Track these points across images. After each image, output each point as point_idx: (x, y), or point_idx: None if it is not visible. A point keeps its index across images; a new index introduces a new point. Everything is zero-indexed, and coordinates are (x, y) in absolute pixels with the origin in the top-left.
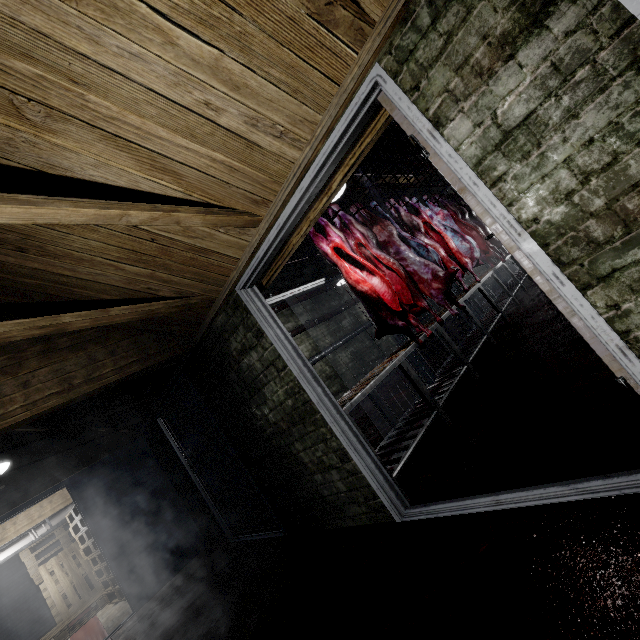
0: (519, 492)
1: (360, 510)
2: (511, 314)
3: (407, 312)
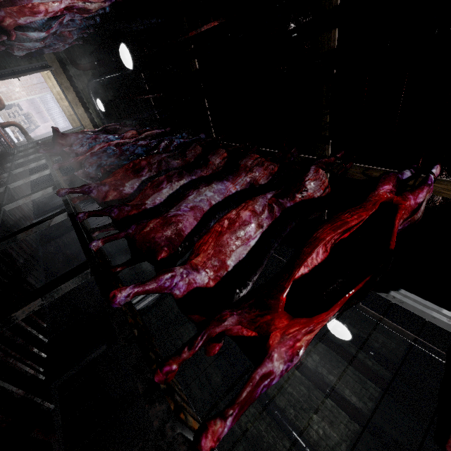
0: None
1: None
2: None
3: None
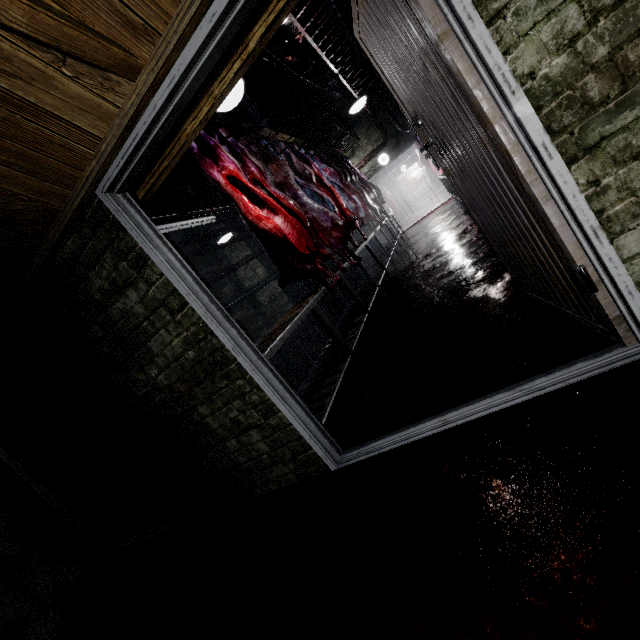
0: (465, 407)
1: (287, 469)
2: (391, 272)
3: (314, 256)
